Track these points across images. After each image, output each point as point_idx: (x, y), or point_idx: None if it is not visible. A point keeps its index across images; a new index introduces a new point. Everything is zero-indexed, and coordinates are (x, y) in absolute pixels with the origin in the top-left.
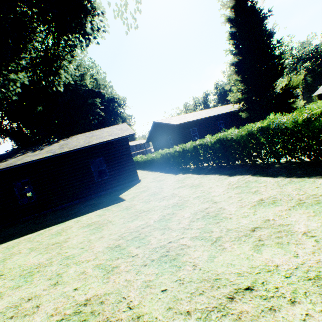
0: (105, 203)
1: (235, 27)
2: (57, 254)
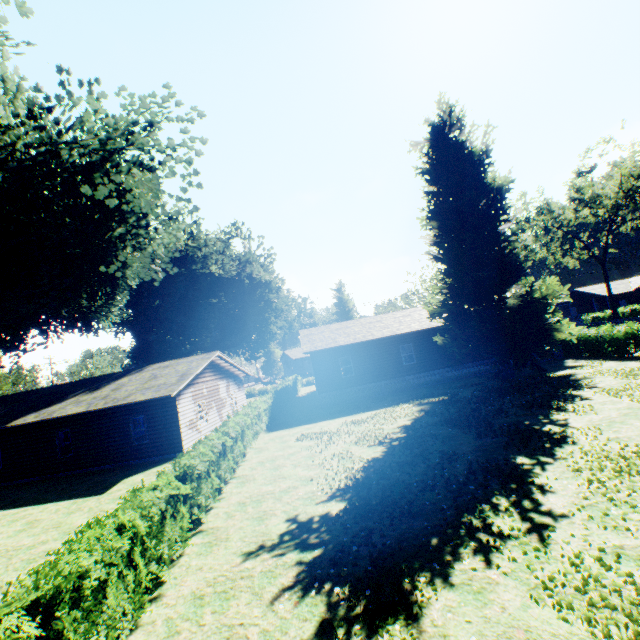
0: (98, 488)
1: (432, 181)
2: None
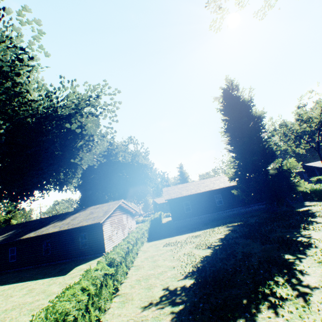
0: (63, 272)
1: (225, 114)
2: (1, 303)
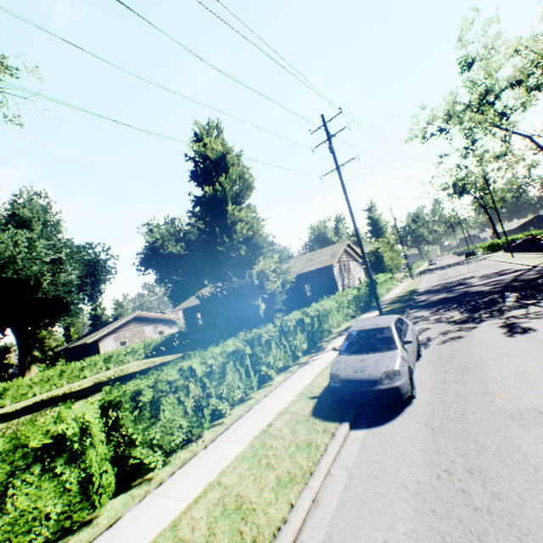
0: None
1: None
2: None
